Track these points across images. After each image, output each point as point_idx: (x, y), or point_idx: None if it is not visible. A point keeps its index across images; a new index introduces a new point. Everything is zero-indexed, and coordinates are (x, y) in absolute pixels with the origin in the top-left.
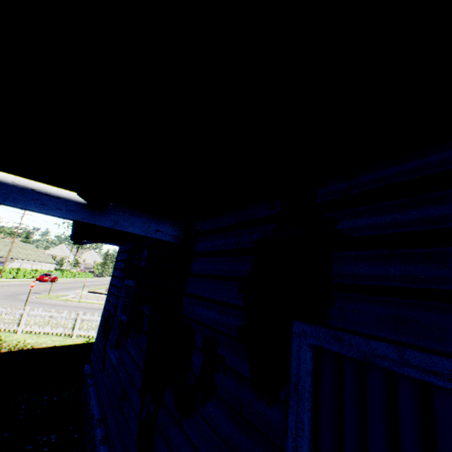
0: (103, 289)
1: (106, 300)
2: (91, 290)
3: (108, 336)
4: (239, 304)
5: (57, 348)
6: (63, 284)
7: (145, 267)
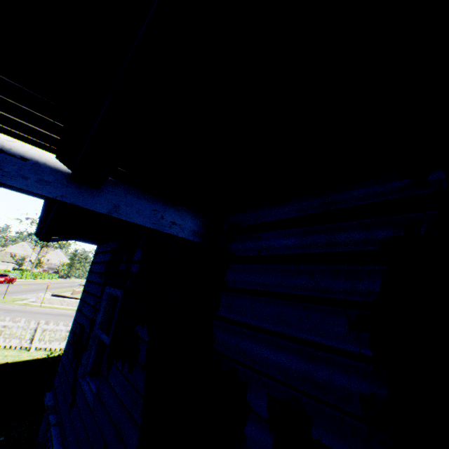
0: (69, 292)
1: (78, 310)
2: (55, 293)
3: (80, 359)
4: (357, 350)
5: (9, 366)
6: (22, 286)
7: (138, 272)
